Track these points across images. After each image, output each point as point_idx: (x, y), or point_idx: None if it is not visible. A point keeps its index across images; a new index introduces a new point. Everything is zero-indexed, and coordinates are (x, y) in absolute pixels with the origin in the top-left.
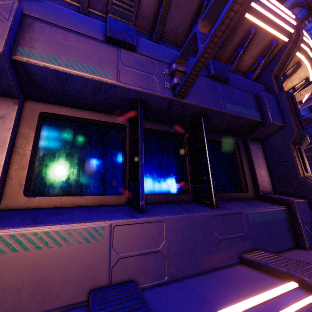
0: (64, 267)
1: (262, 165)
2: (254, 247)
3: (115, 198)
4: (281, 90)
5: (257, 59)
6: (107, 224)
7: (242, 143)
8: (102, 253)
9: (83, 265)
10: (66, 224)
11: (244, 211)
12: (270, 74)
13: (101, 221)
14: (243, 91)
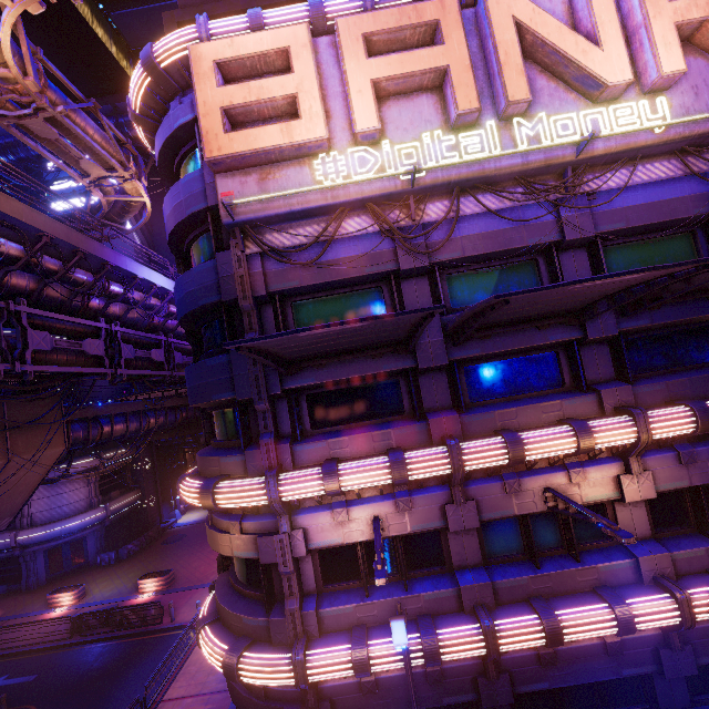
0: (695, 562)
1: None
2: None
3: (690, 530)
4: None
5: None
6: (705, 548)
7: None
8: (705, 558)
9: (701, 562)
10: (691, 550)
11: None
12: None
13: (702, 548)
14: None
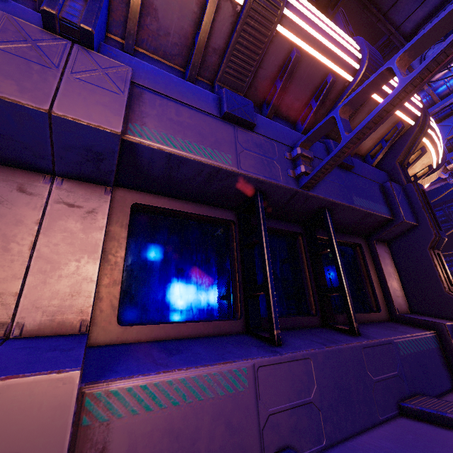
0: (208, 432)
1: (392, 275)
2: (412, 391)
3: (230, 324)
4: (407, 180)
5: (378, 141)
6: (250, 364)
7: (366, 244)
8: (248, 408)
9: (229, 428)
10: (204, 368)
11: (394, 340)
12: (394, 160)
13: (242, 361)
14: (367, 180)
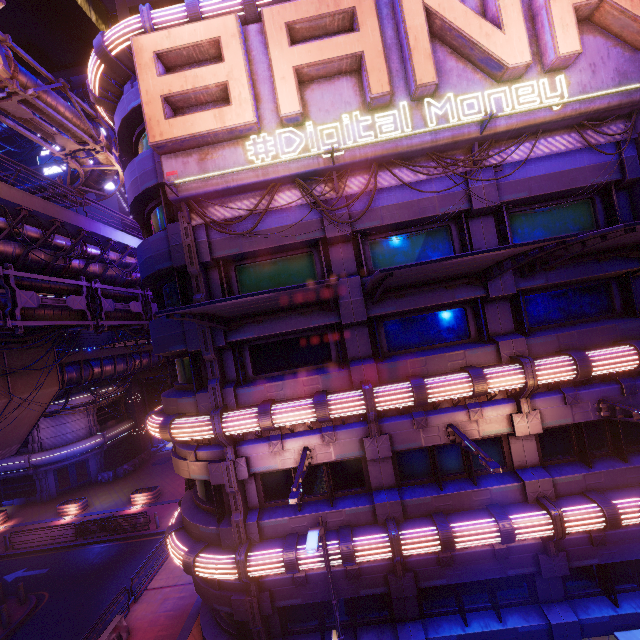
0: (573, 486)
1: None
2: None
3: (574, 459)
4: None
5: None
6: (582, 474)
7: None
8: (582, 482)
9: (578, 485)
10: (571, 475)
11: None
12: None
13: (580, 474)
14: None
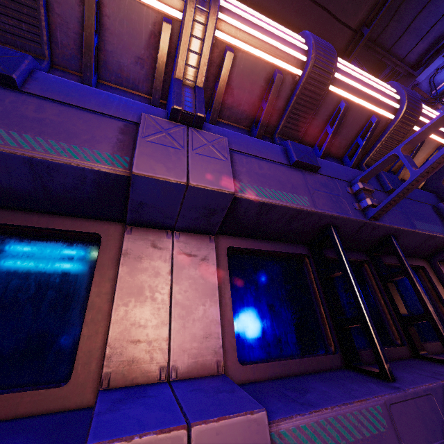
0: None
1: None
2: None
3: (330, 359)
4: None
5: (420, 165)
6: (381, 402)
7: (428, 266)
8: None
9: None
10: (345, 406)
11: None
12: (439, 181)
13: (374, 398)
14: (420, 203)
